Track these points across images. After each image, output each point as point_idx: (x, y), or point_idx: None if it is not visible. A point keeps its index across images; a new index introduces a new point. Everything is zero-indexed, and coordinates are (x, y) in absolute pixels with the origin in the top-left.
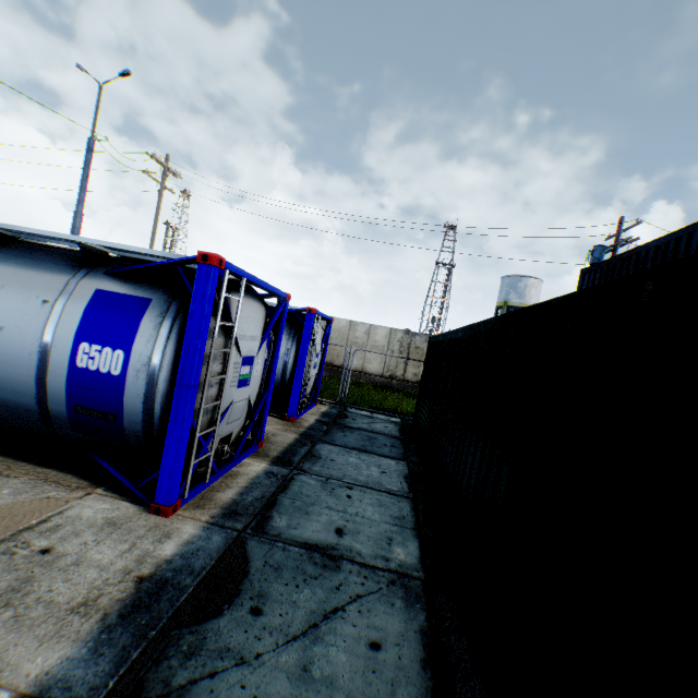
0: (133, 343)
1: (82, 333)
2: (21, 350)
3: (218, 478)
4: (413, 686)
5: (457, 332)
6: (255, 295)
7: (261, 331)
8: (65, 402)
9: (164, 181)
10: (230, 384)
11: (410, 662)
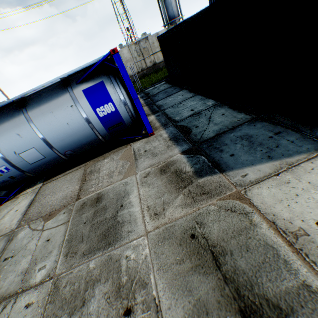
0: (111, 98)
1: (93, 107)
2: (79, 125)
3: None
4: (235, 113)
5: (180, 25)
6: None
7: None
8: (105, 130)
9: None
10: None
11: (231, 112)
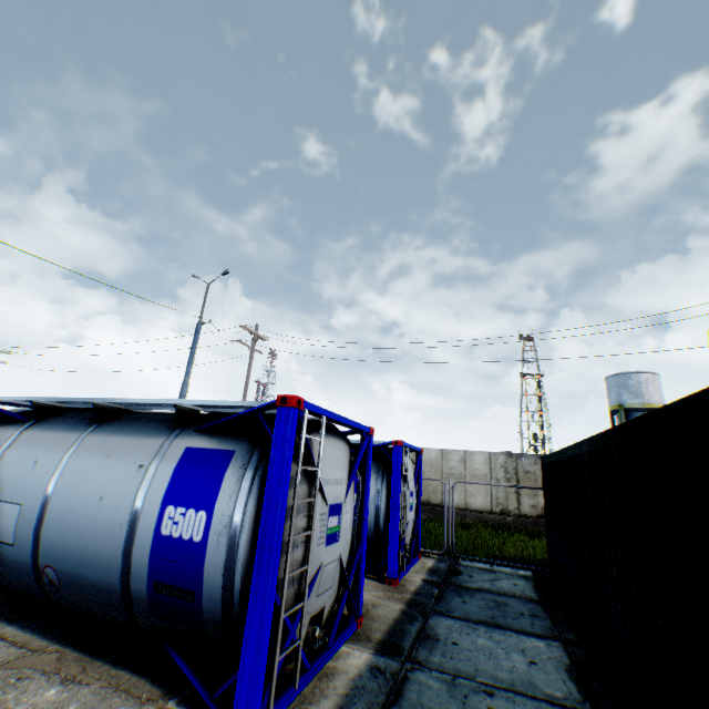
0: (215, 501)
1: (168, 495)
2: (113, 520)
3: (310, 678)
4: None
5: (579, 445)
6: (337, 432)
7: (346, 472)
8: (146, 579)
9: (254, 345)
10: (317, 541)
11: None
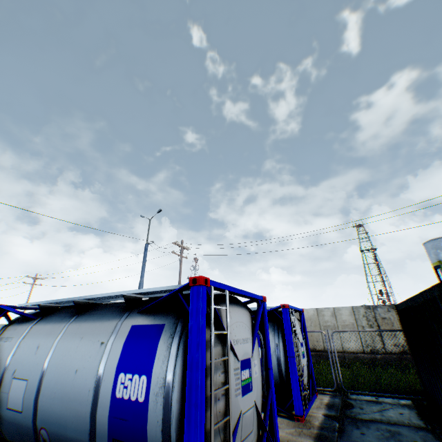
0: (152, 366)
1: (120, 364)
2: (83, 388)
3: None
4: None
5: (429, 291)
6: (239, 302)
7: (250, 332)
8: (107, 436)
9: (181, 254)
10: (235, 392)
11: None
